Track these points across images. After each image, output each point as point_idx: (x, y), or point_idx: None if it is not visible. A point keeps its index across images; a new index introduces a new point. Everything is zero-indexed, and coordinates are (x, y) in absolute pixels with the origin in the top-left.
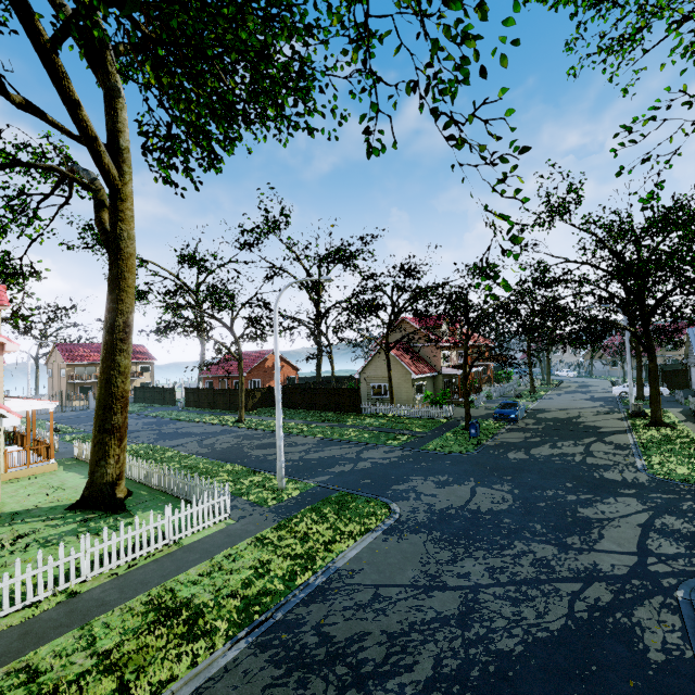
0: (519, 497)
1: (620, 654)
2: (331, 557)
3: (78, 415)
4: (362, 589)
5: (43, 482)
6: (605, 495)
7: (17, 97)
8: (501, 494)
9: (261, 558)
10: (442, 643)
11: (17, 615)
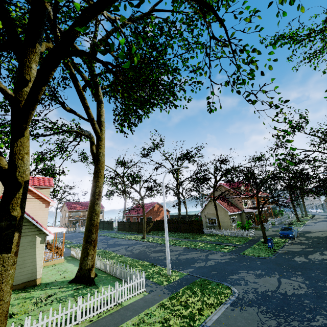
0: (310, 286)
1: None
2: (203, 319)
3: (72, 235)
4: None
5: (58, 268)
6: None
7: (68, 108)
8: (297, 283)
9: (164, 317)
10: None
11: None
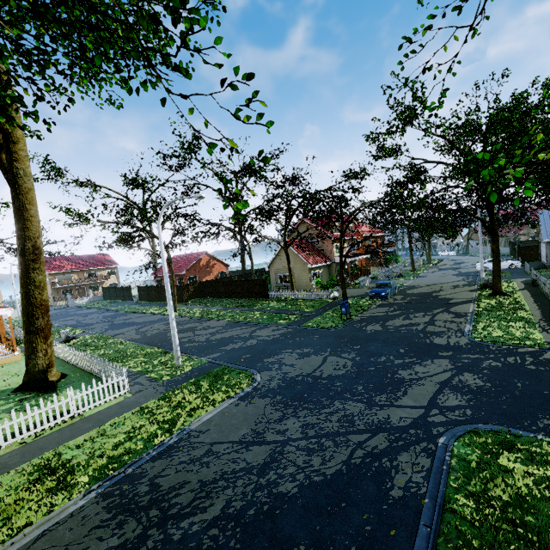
0: (357, 364)
1: (369, 492)
2: (190, 421)
3: (59, 312)
4: (200, 446)
5: (6, 370)
6: (425, 358)
7: None
8: (344, 362)
9: (136, 425)
10: (238, 488)
11: None
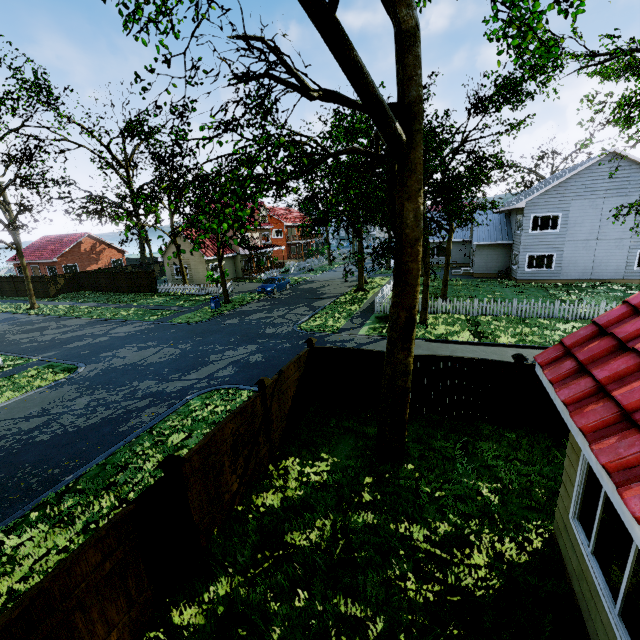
0: (184, 352)
1: (104, 431)
2: None
3: None
4: None
5: None
6: (243, 345)
7: None
8: (175, 351)
9: None
10: (0, 444)
11: None
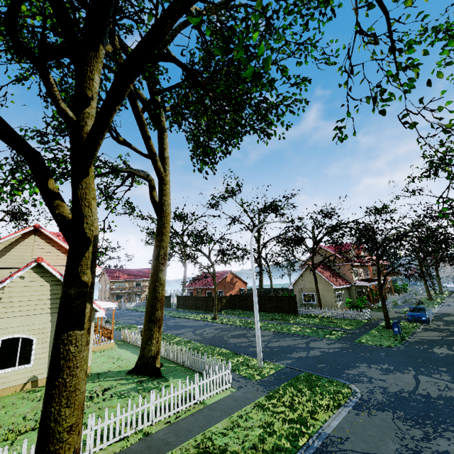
0: None
1: None
2: (318, 425)
3: (116, 313)
4: None
5: (109, 354)
6: None
7: (121, 138)
8: (443, 383)
9: (265, 420)
10: None
11: (117, 444)
